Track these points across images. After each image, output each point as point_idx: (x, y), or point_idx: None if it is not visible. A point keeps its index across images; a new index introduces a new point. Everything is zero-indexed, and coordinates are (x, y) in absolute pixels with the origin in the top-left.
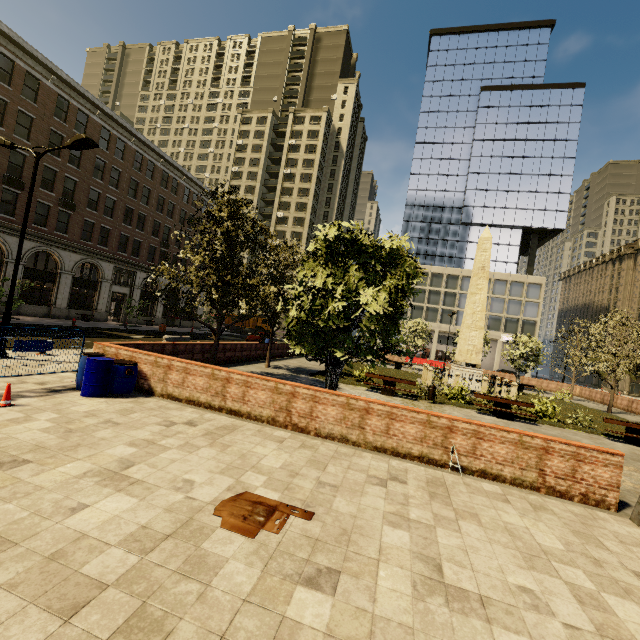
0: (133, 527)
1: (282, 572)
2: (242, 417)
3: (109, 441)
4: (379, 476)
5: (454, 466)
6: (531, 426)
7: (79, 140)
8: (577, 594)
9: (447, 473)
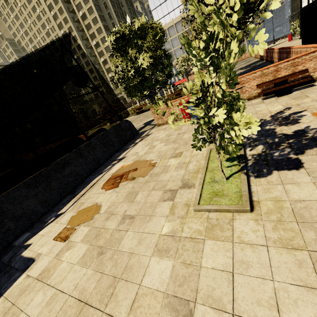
0: None
1: None
2: None
3: None
4: None
5: None
6: (144, 113)
7: None
8: None
9: None
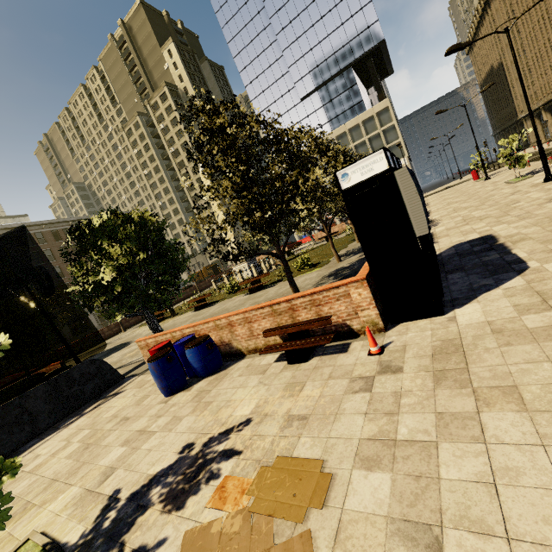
0: None
1: None
2: None
3: None
4: None
5: None
6: (204, 310)
7: None
8: None
9: None
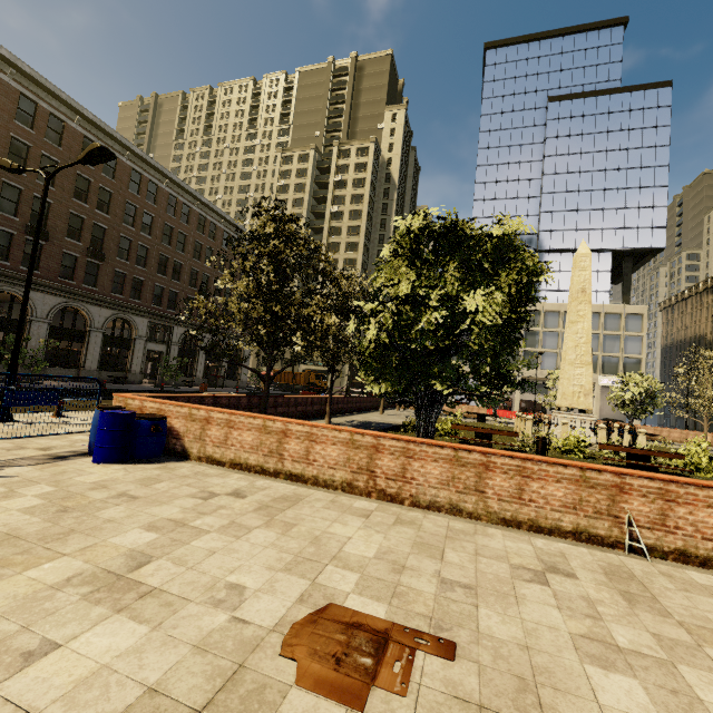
0: (132, 693)
1: None
2: (306, 483)
3: (118, 523)
4: (528, 566)
5: (632, 545)
6: None
7: (93, 150)
8: None
9: (625, 557)
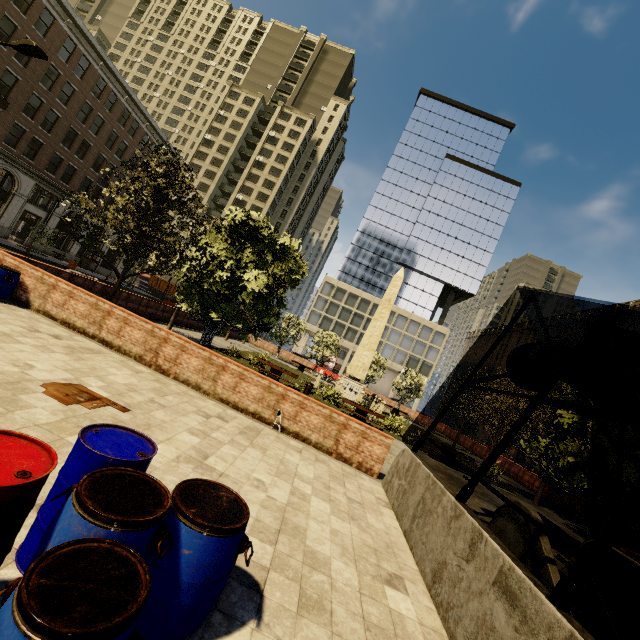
0: None
1: (78, 424)
2: (112, 349)
3: None
4: (208, 413)
5: (277, 425)
6: None
7: (28, 45)
8: (294, 491)
9: (269, 428)
